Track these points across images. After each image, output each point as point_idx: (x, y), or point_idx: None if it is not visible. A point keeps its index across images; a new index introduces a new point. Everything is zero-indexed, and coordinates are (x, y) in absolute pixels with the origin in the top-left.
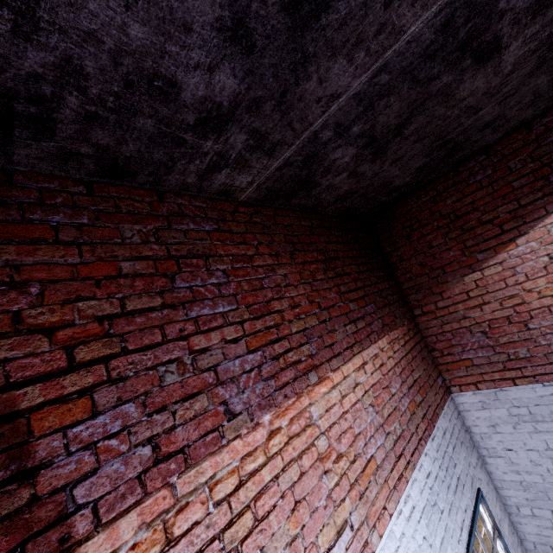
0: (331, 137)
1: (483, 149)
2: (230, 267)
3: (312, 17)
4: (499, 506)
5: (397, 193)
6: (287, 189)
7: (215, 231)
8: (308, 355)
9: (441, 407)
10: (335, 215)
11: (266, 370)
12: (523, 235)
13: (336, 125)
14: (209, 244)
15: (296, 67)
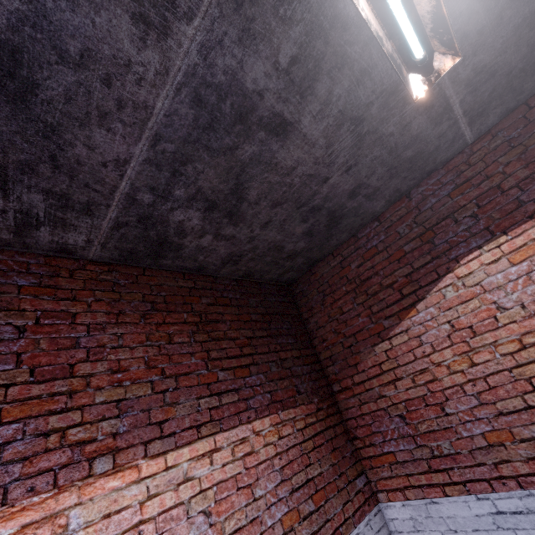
0: (154, 200)
1: (375, 217)
2: (32, 322)
3: (26, 93)
4: None
5: (302, 258)
6: (145, 249)
7: (33, 285)
8: (111, 433)
9: (352, 523)
10: (238, 278)
11: (17, 449)
12: (421, 300)
13: (150, 188)
14: (14, 297)
15: (48, 135)
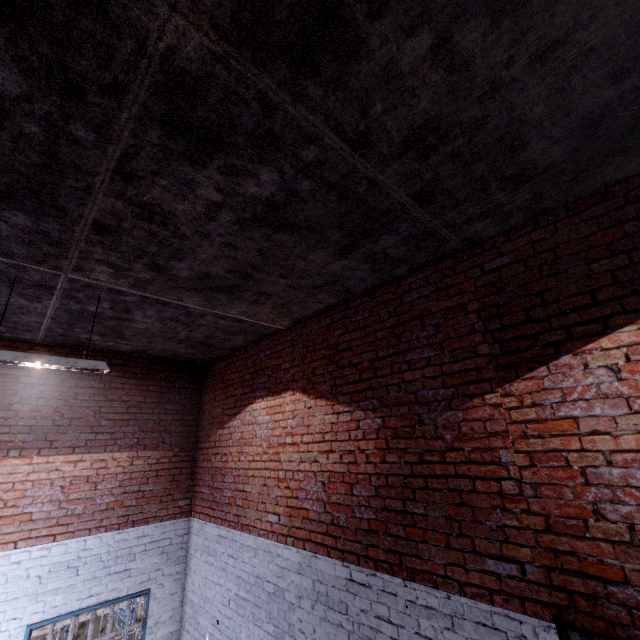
0: (65, 331)
1: (245, 346)
2: None
3: None
4: (172, 615)
5: (200, 355)
6: (71, 343)
7: None
8: (23, 440)
9: (160, 519)
10: (153, 358)
11: None
12: (239, 413)
13: (60, 328)
14: None
15: None
